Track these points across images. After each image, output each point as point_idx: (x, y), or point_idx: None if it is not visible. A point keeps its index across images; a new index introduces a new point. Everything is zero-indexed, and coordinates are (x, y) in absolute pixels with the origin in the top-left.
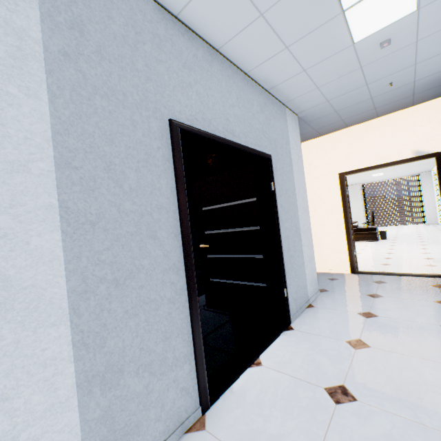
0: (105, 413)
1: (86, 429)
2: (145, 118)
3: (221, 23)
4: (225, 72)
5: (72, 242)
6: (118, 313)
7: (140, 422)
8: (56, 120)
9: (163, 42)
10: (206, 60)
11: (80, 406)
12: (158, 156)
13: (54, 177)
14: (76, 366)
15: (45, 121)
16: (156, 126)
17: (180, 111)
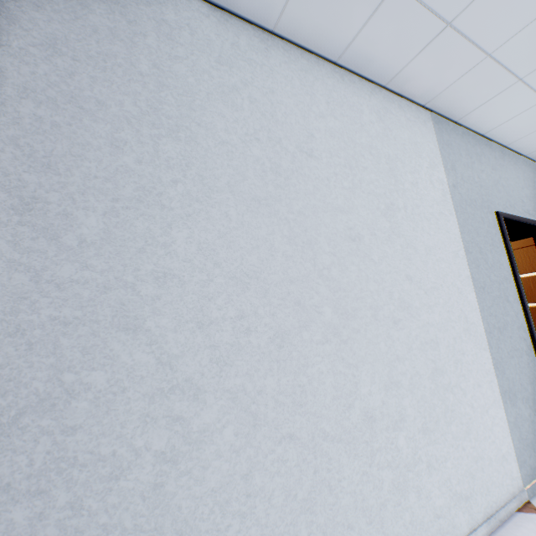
0: (514, 421)
1: (509, 427)
2: (485, 214)
3: (521, 129)
4: (511, 161)
5: (478, 299)
6: (504, 352)
7: (532, 441)
8: (459, 225)
9: (480, 157)
10: (500, 158)
11: (504, 409)
12: (495, 240)
13: (465, 259)
14: (496, 381)
15: (456, 227)
16: (490, 218)
17: (497, 203)
